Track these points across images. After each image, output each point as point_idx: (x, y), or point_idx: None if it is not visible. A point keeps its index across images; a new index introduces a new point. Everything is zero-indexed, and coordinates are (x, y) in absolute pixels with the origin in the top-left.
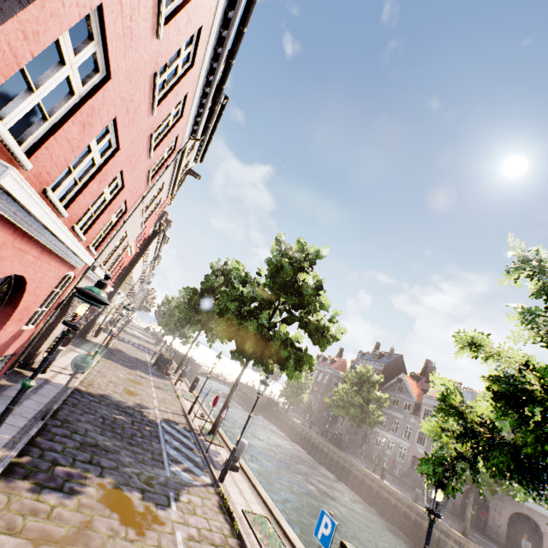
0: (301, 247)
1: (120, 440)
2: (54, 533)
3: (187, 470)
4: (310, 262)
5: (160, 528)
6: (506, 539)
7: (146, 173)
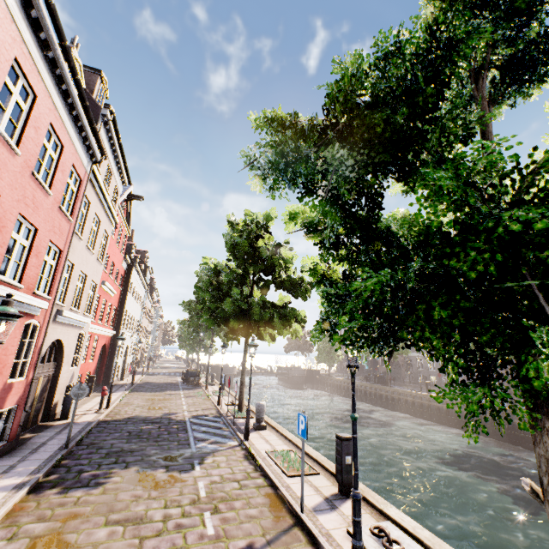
0: (251, 218)
1: (146, 442)
2: (81, 512)
3: (214, 442)
4: (263, 228)
5: (183, 484)
6: None
7: (58, 210)
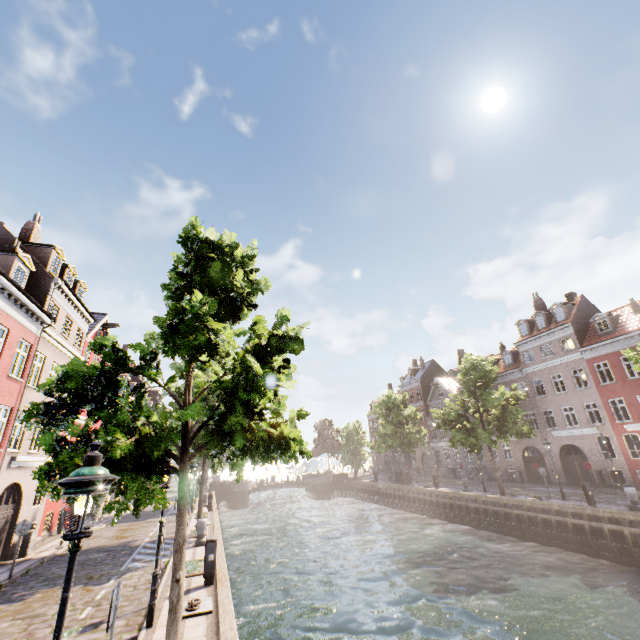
0: None
1: (85, 567)
2: None
3: (147, 561)
4: None
5: (89, 593)
6: (566, 476)
7: (7, 378)
